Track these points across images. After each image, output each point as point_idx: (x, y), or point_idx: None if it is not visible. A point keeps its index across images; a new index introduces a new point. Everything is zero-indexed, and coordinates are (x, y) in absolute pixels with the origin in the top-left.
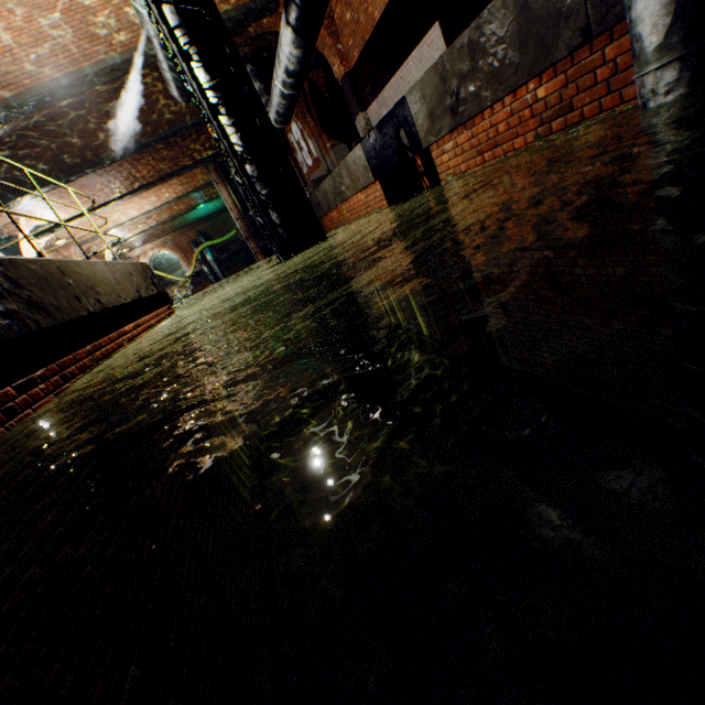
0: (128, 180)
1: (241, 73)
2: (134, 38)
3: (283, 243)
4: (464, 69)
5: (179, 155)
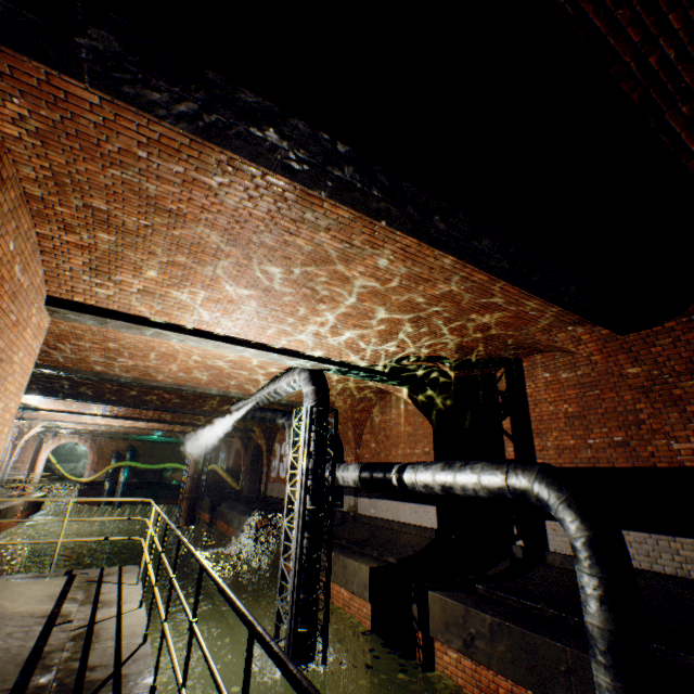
0: (134, 410)
1: (331, 510)
2: (245, 390)
3: (294, 652)
4: (482, 631)
5: (188, 415)
